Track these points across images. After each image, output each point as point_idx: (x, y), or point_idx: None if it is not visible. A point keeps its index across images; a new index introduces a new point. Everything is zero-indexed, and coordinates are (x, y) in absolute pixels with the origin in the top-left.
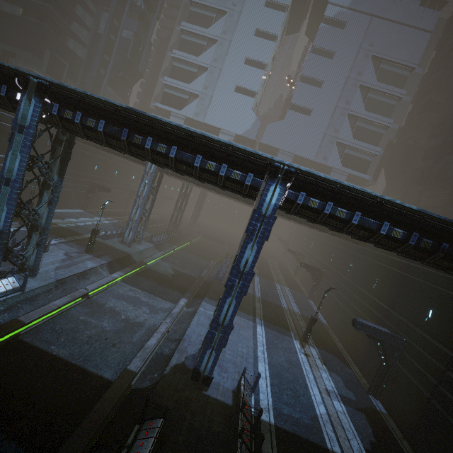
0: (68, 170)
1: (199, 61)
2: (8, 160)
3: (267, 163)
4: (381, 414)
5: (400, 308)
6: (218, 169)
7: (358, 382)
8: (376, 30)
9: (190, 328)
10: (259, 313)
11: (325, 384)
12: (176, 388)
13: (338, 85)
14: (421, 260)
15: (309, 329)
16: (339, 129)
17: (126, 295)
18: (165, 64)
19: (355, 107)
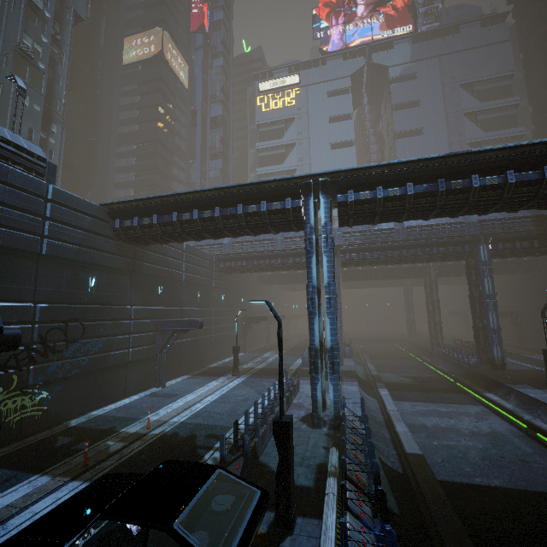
0: (228, 310)
1: (285, 167)
2: (312, 267)
3: None
4: None
5: None
6: None
7: None
8: (451, 65)
9: None
10: None
11: None
12: None
13: (440, 124)
14: None
15: None
16: None
17: (421, 411)
18: None
19: (472, 135)
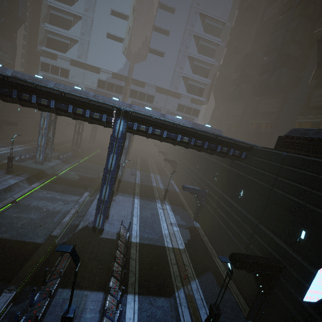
0: None
1: (73, 10)
2: None
3: (113, 107)
4: (197, 228)
5: (207, 176)
6: (84, 113)
7: (189, 217)
8: None
9: (91, 207)
10: (137, 192)
11: (171, 221)
12: (83, 237)
13: (180, 35)
14: (200, 151)
15: (165, 195)
16: (183, 67)
17: (45, 197)
18: (44, 11)
19: (192, 51)
